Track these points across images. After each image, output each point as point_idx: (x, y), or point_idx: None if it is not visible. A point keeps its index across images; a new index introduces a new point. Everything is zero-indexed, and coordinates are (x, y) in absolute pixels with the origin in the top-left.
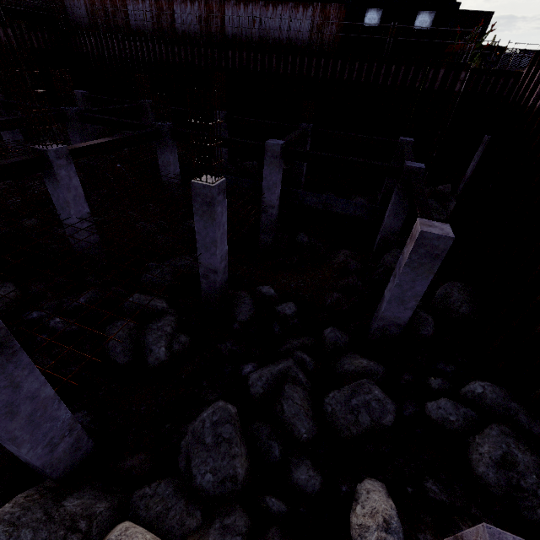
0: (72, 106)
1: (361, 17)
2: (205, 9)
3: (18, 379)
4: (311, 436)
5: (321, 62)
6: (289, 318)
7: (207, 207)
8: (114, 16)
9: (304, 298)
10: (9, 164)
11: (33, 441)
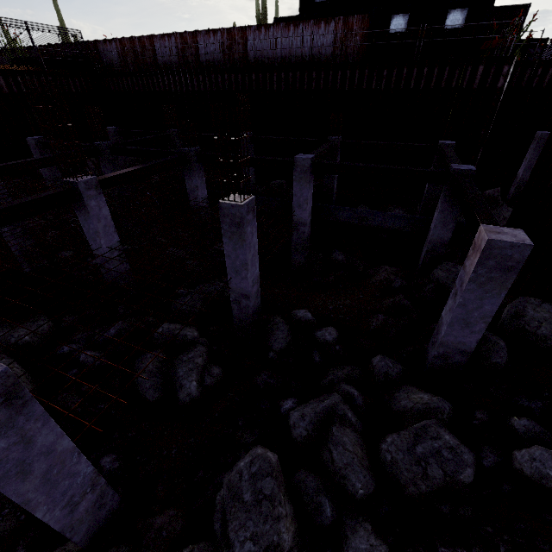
0: (104, 140)
1: (386, 24)
2: (227, 38)
3: (31, 433)
4: (369, 492)
5: (347, 73)
6: (330, 345)
7: (236, 228)
8: (143, 55)
9: (344, 321)
10: (42, 198)
11: (49, 503)
